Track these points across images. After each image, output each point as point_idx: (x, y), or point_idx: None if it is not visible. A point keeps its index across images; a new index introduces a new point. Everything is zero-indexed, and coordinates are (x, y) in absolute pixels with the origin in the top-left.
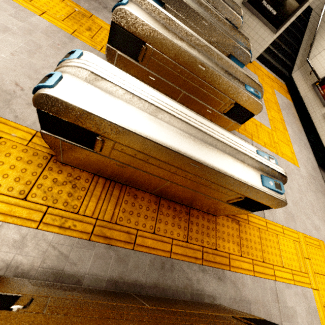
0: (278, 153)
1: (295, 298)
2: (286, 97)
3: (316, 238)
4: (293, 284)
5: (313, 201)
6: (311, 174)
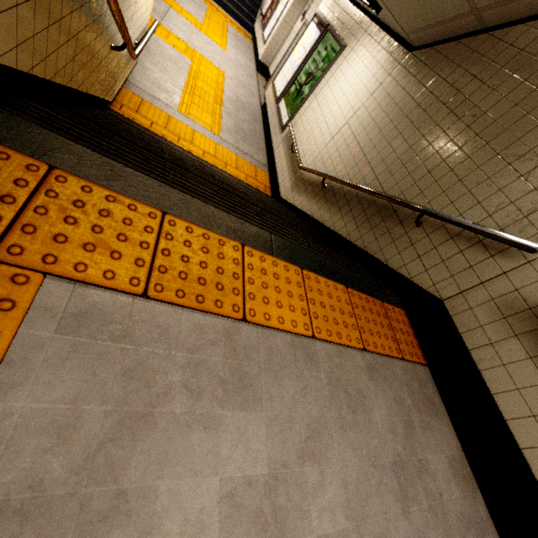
0: (201, 31)
1: (170, 49)
2: (245, 38)
3: (216, 66)
4: (172, 47)
5: (230, 65)
6: (241, 64)
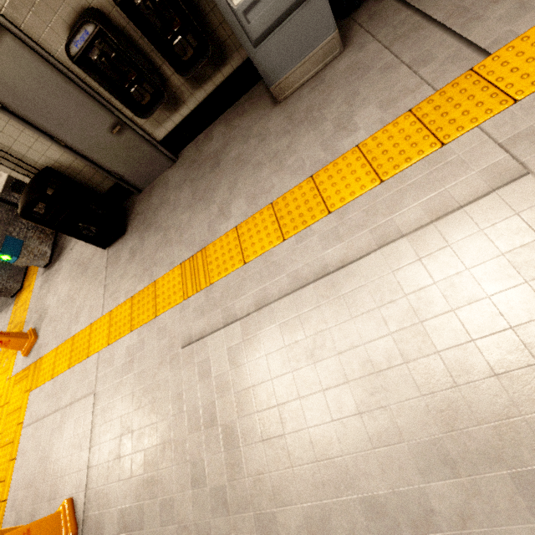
0: None
1: None
2: None
3: None
4: None
5: None
6: None
